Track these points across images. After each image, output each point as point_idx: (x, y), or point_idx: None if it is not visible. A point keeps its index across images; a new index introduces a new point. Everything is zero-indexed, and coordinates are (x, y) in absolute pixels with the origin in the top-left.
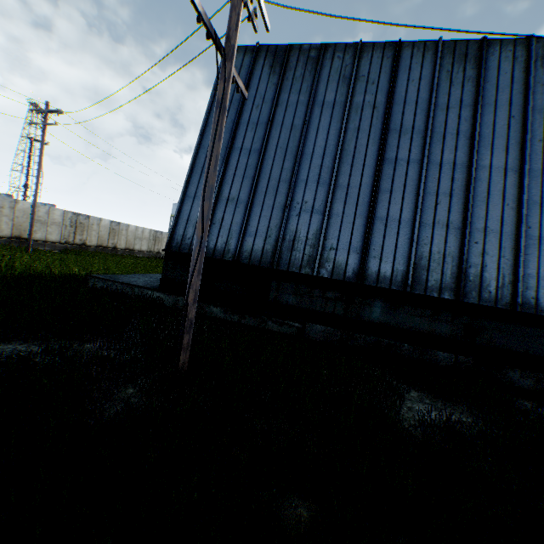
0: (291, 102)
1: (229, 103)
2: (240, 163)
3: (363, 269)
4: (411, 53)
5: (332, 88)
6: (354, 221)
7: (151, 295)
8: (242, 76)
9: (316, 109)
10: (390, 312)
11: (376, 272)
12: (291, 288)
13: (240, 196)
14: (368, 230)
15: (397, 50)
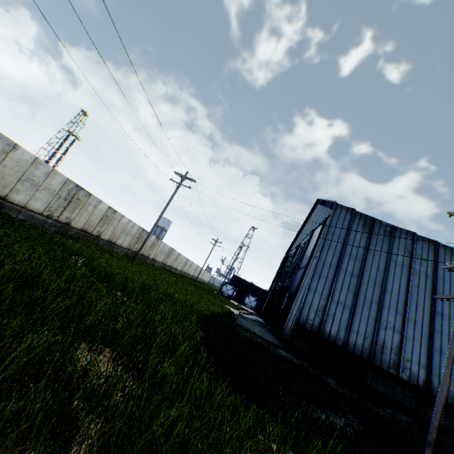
0: (376, 252)
1: (337, 237)
2: (346, 280)
3: (430, 382)
4: (443, 252)
5: (400, 254)
6: (420, 345)
7: (283, 354)
8: (345, 224)
9: (391, 263)
10: (446, 418)
11: (437, 386)
12: (381, 380)
13: (346, 302)
14: (430, 356)
15: (436, 247)
